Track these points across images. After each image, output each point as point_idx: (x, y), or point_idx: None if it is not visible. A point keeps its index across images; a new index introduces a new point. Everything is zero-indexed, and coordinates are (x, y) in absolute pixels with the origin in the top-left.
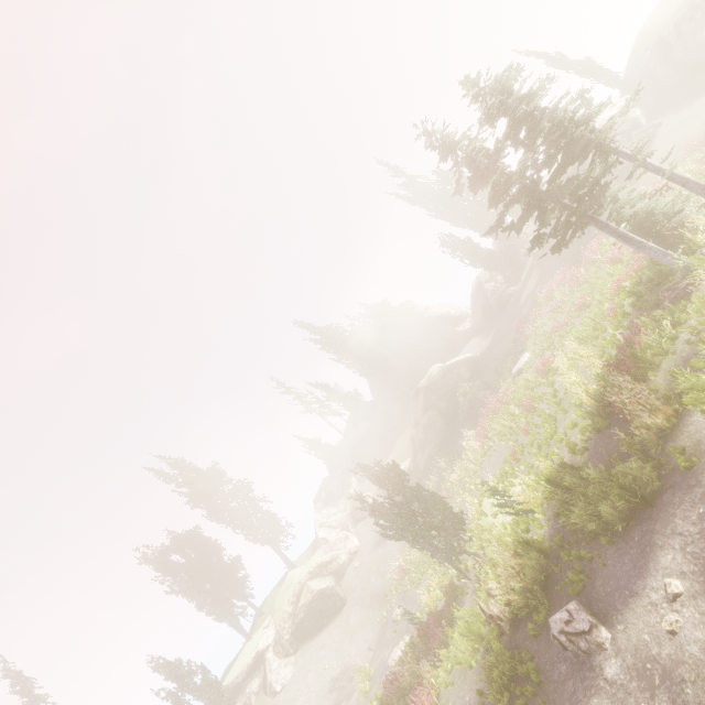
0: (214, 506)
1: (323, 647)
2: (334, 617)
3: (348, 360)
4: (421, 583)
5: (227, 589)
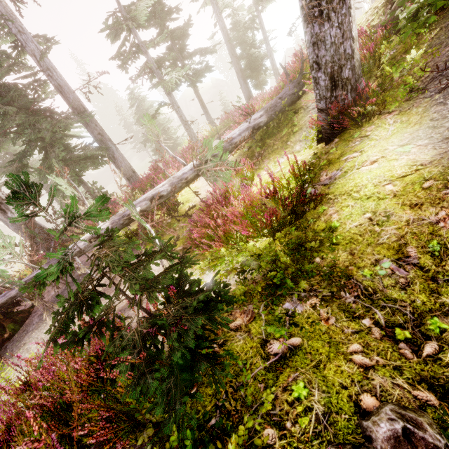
0: None
1: None
2: None
3: None
4: None
5: None
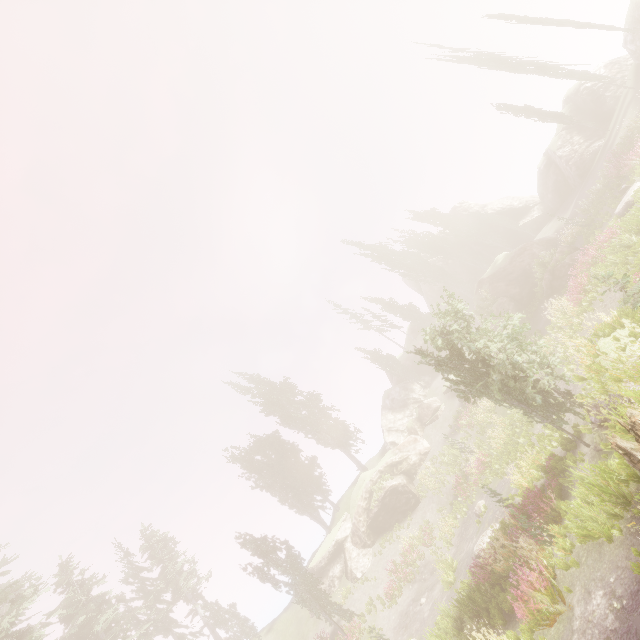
0: (287, 414)
1: (400, 541)
2: (409, 514)
3: (401, 273)
4: (506, 472)
5: (305, 486)
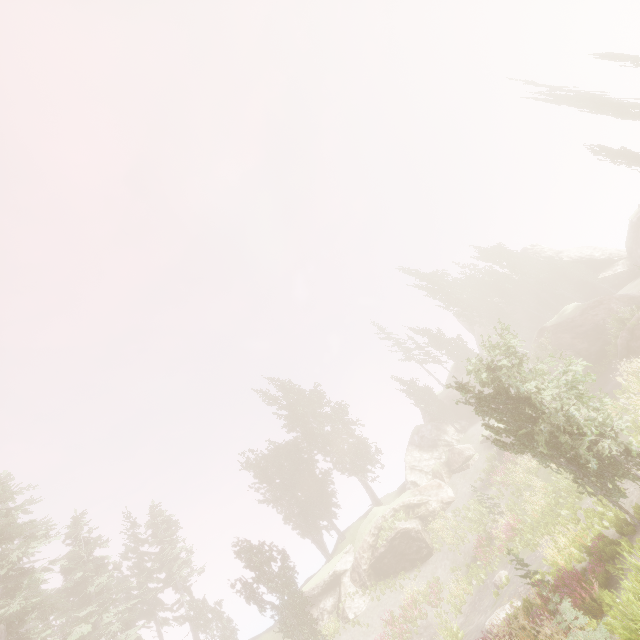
0: (310, 427)
1: (402, 591)
2: (417, 564)
3: (454, 307)
4: (540, 546)
5: (314, 505)
